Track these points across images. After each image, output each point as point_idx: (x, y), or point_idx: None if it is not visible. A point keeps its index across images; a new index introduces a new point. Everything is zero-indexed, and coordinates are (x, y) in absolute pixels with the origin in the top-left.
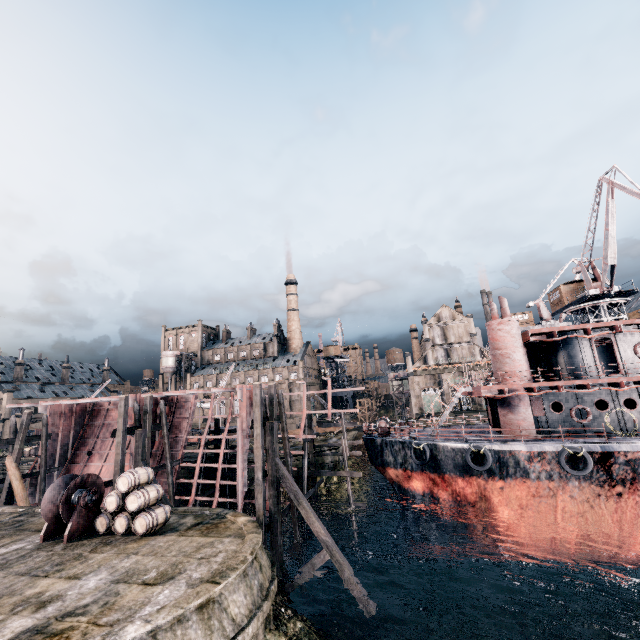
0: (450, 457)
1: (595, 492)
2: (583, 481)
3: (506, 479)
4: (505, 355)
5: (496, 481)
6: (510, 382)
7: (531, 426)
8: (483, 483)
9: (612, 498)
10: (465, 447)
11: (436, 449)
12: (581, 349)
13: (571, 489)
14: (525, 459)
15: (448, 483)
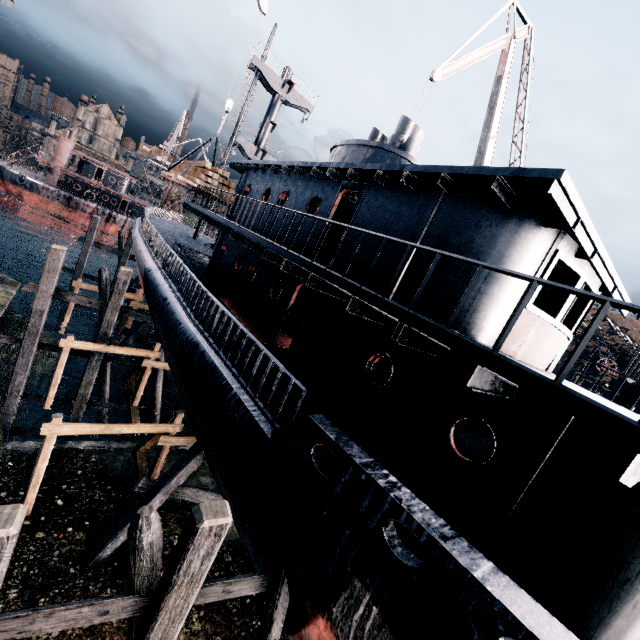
0: (10, 175)
1: (63, 208)
2: (60, 203)
3: (32, 192)
4: (60, 153)
5: (28, 191)
6: (56, 164)
7: (56, 182)
8: (22, 190)
9: (68, 212)
10: (18, 174)
11: (4, 170)
12: (91, 168)
13: (55, 204)
14: (41, 188)
15: (6, 185)
